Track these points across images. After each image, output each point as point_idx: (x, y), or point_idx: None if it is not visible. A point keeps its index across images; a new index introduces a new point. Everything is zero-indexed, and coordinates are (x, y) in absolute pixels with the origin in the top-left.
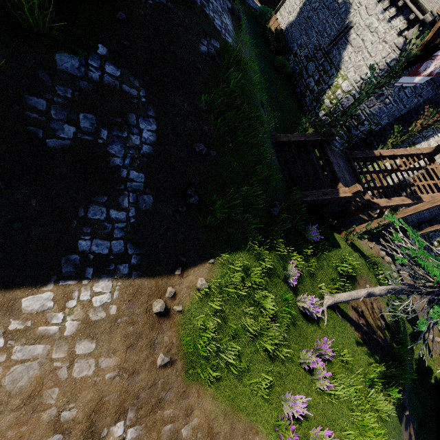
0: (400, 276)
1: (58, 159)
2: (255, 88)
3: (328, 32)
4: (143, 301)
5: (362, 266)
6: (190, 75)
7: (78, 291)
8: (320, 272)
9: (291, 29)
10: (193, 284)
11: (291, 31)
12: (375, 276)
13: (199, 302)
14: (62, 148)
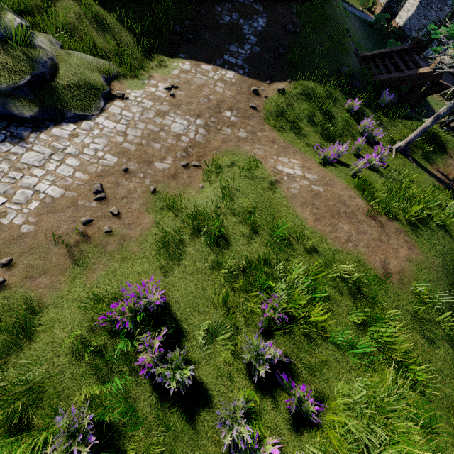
0: None
1: (222, 27)
2: (337, 11)
3: (449, 4)
4: (247, 85)
5: None
6: (289, 1)
7: (221, 70)
8: (393, 129)
9: (409, 22)
10: (276, 89)
11: (409, 24)
12: None
13: (278, 97)
14: (224, 24)
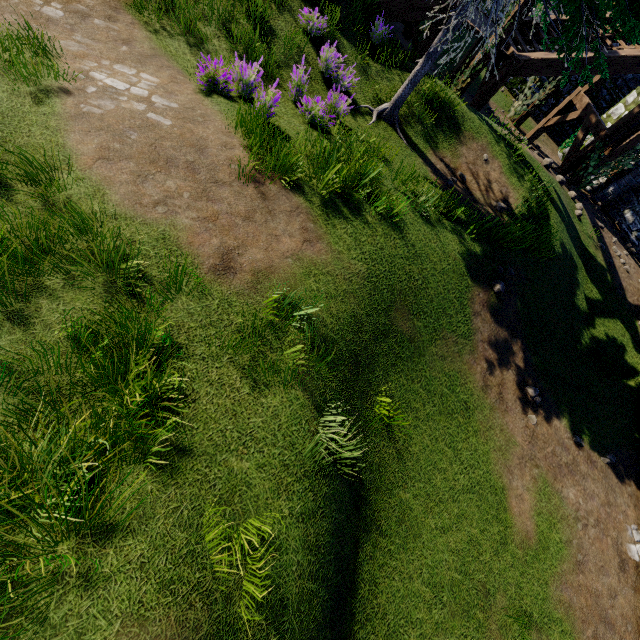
0: (598, 231)
1: None
2: None
3: None
4: None
5: (480, 128)
6: None
7: None
8: (385, 83)
9: None
10: None
11: None
12: (507, 155)
13: None
14: None
